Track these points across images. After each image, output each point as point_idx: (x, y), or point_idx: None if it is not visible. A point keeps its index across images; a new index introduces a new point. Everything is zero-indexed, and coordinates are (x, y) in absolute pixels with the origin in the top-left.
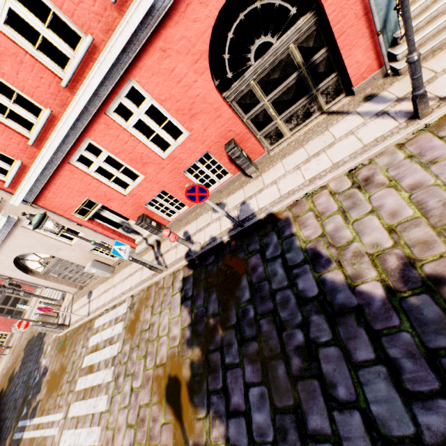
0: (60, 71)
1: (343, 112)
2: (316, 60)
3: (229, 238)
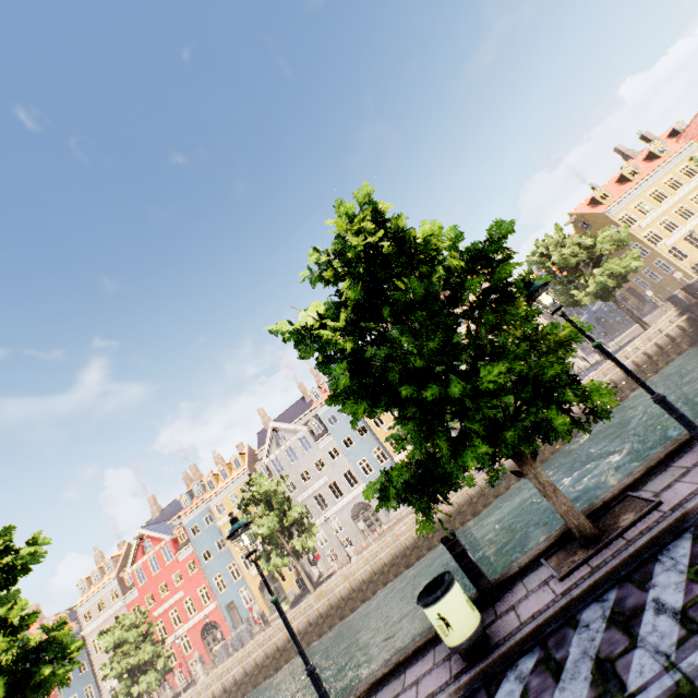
0: (176, 627)
1: None
2: (223, 636)
3: (184, 687)
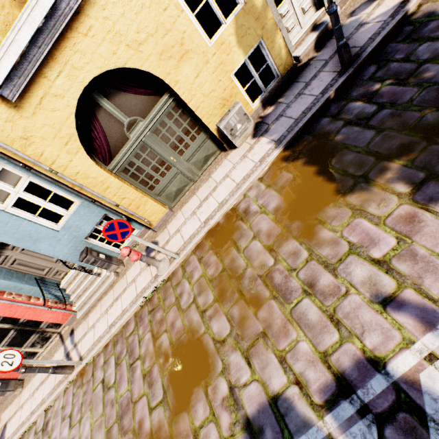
0: None
1: (63, 339)
2: (23, 321)
3: None
